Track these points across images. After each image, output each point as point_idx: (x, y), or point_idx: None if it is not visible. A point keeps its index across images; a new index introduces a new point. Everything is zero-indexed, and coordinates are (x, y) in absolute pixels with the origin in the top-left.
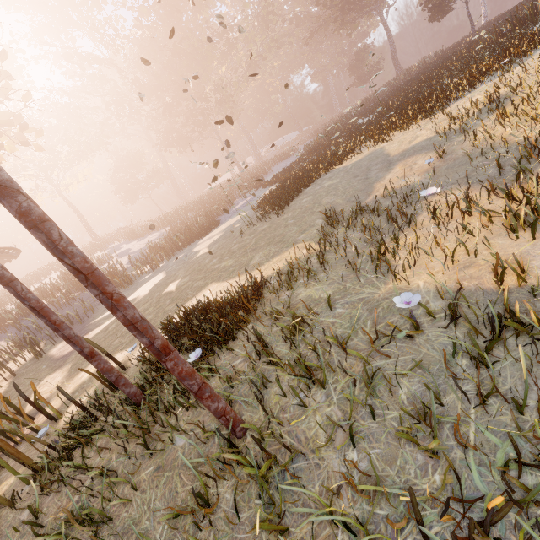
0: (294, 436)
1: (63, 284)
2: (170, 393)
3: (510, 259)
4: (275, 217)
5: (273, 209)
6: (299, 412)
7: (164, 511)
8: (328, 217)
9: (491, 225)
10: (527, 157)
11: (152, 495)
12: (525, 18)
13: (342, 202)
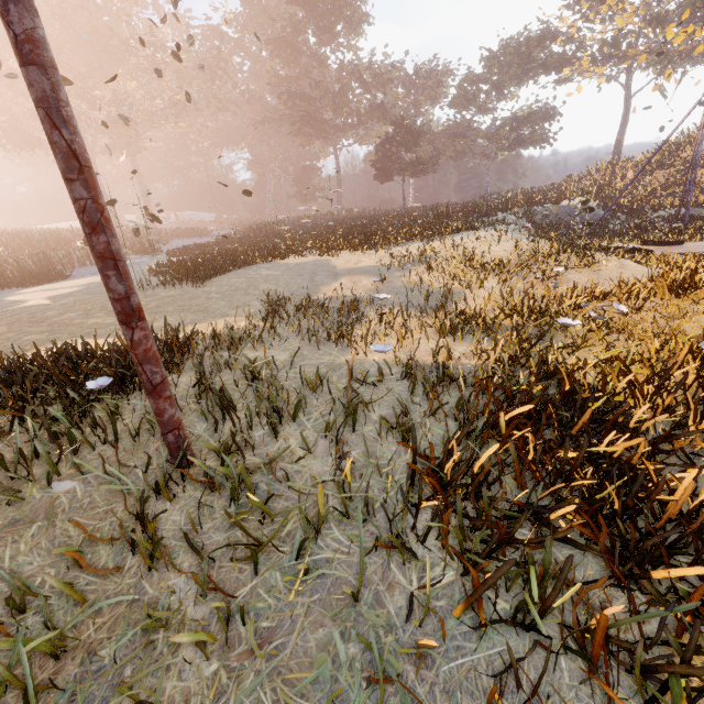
0: (264, 457)
1: None
2: (36, 432)
3: (440, 350)
4: (190, 286)
5: (187, 278)
6: (267, 439)
7: (44, 561)
8: (271, 300)
9: (424, 333)
10: (444, 299)
11: (4, 553)
12: (441, 214)
13: (286, 293)
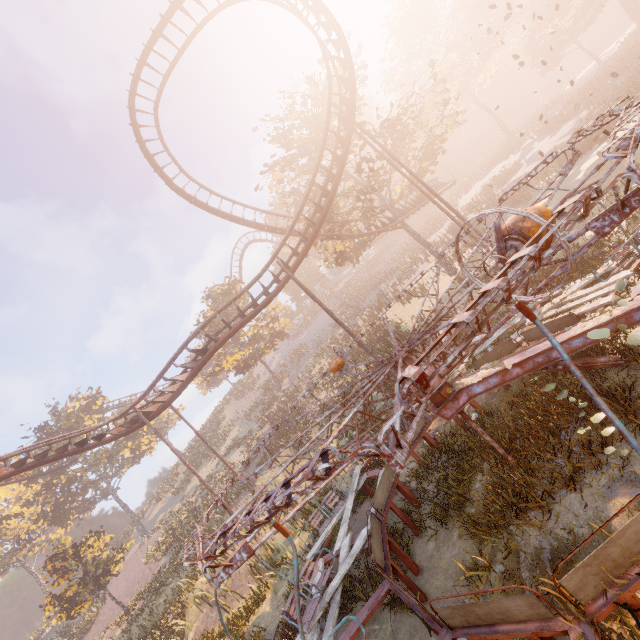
0: None
1: (484, 203)
2: None
3: None
4: None
5: None
6: None
7: None
8: None
9: None
10: None
11: None
12: None
13: None
